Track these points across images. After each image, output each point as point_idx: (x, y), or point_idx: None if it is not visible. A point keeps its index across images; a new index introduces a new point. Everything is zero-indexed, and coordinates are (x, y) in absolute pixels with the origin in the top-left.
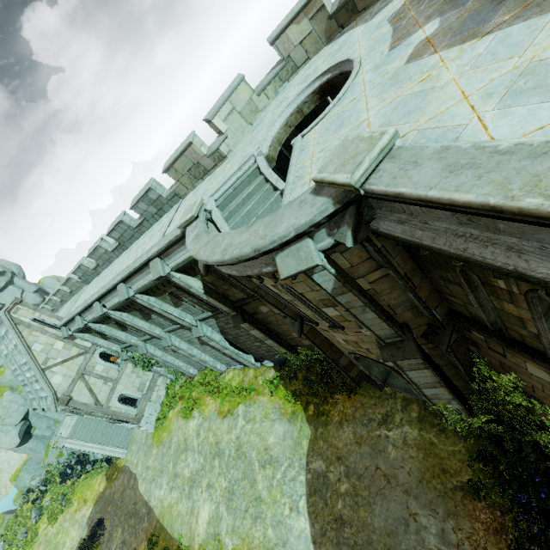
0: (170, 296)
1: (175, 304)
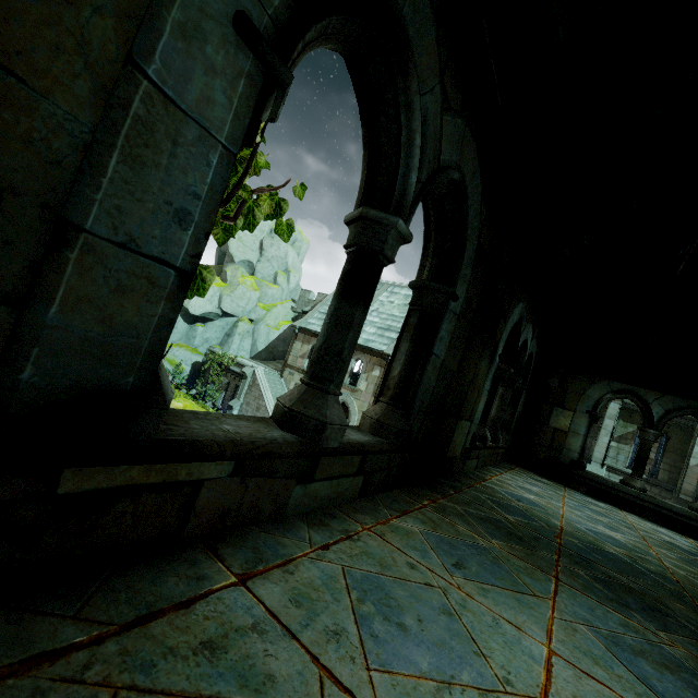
0: (635, 431)
1: (619, 438)
